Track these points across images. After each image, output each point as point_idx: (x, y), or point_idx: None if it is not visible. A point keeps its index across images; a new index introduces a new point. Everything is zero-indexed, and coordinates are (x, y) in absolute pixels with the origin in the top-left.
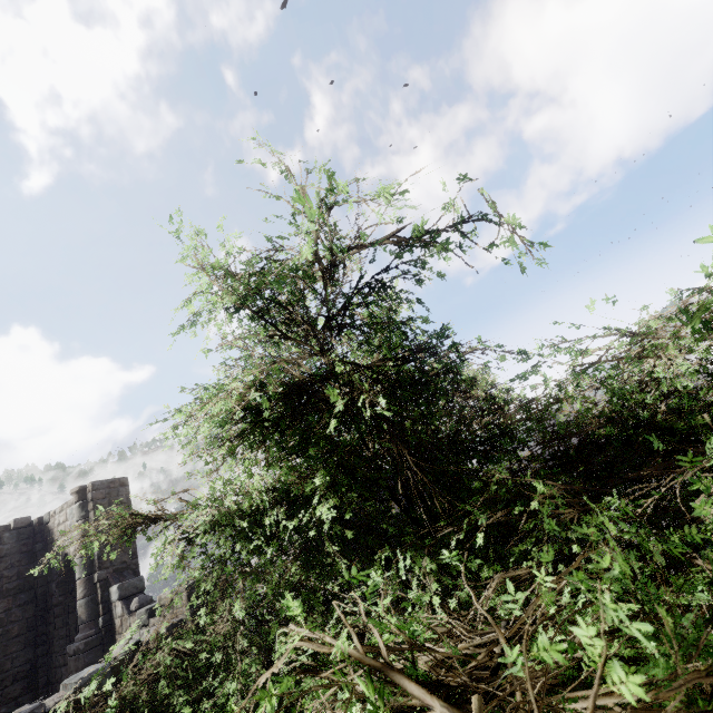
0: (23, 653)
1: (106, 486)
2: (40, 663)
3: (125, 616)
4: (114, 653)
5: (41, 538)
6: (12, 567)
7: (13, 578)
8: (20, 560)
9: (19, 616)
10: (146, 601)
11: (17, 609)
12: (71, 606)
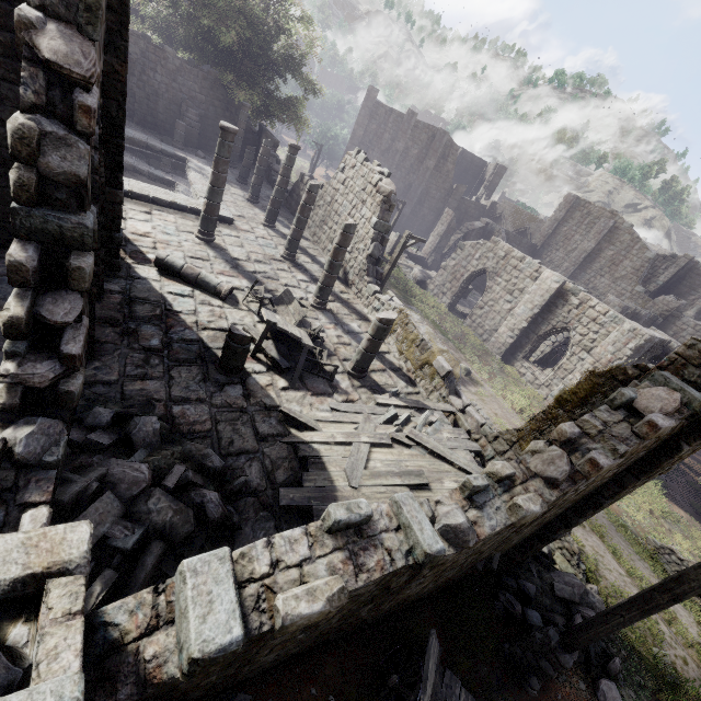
0: None
1: None
2: None
3: None
4: None
5: None
6: None
7: None
8: None
9: None
10: None
11: None
12: None
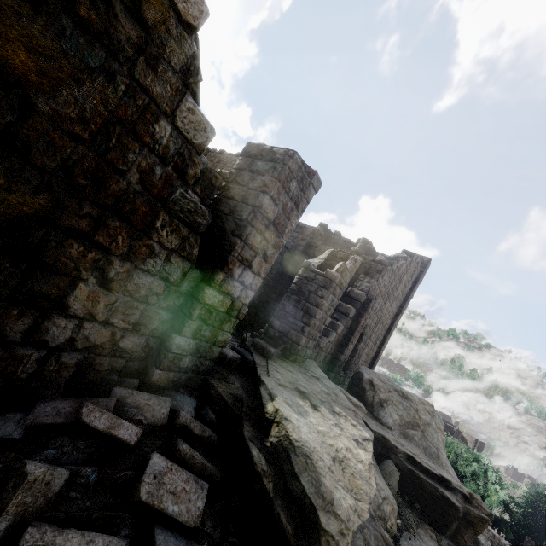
0: None
1: (481, 443)
2: None
3: None
4: None
5: None
6: None
7: None
8: None
9: None
10: None
11: None
12: None
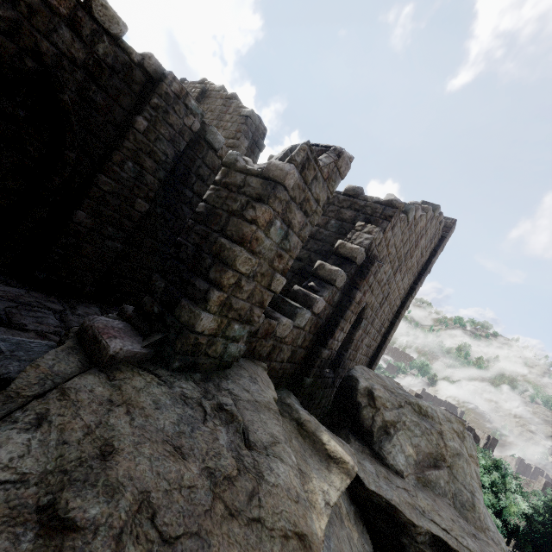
0: None
1: (494, 439)
2: None
3: None
4: None
5: None
6: None
7: None
8: None
9: None
10: None
11: None
12: None
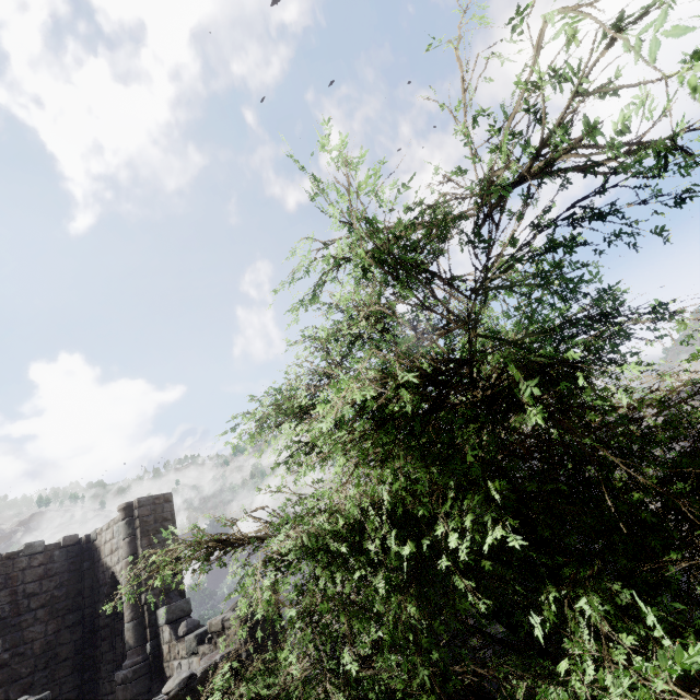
0: (71, 678)
1: (151, 502)
2: (87, 689)
3: (173, 642)
4: (166, 687)
5: (89, 556)
6: (61, 586)
7: (62, 598)
8: (69, 579)
9: (67, 638)
10: (194, 625)
11: (65, 631)
12: (118, 628)
